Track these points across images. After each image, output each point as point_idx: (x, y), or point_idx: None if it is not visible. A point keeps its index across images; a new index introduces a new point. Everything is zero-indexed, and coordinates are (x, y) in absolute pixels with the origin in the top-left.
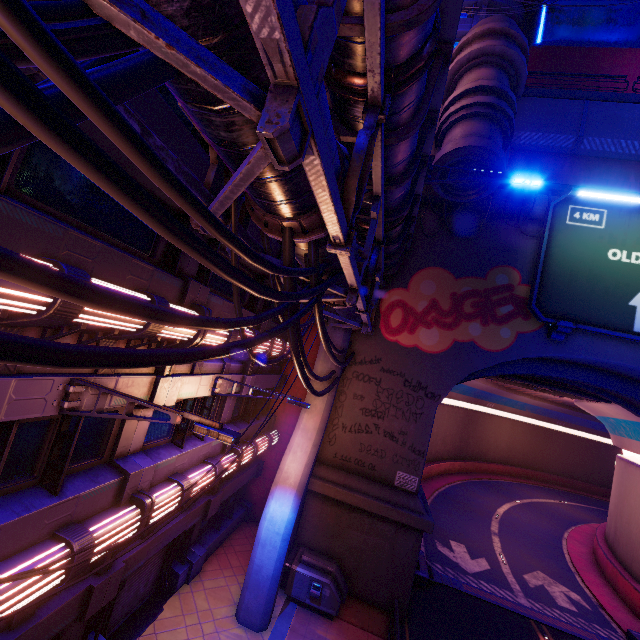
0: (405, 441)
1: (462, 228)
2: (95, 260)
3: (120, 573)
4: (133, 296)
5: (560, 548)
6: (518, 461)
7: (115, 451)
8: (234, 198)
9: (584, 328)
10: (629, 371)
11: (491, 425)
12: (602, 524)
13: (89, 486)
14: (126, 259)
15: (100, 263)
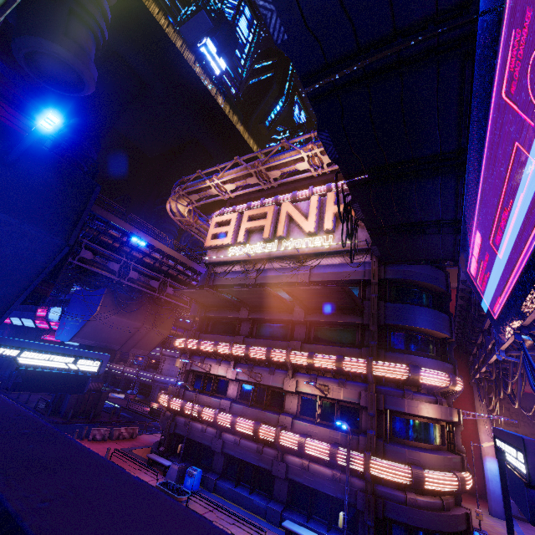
0: None
1: None
2: None
3: None
4: None
5: None
6: None
7: None
8: None
9: None
10: None
11: None
12: None
13: None
14: None
15: None
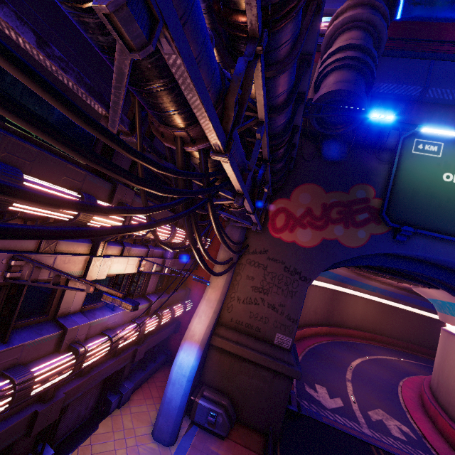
0: (283, 311)
1: (332, 154)
2: (33, 162)
3: (61, 401)
4: (64, 192)
5: (396, 393)
6: (369, 328)
7: (58, 311)
8: (120, 103)
9: (421, 232)
10: (454, 266)
11: (350, 302)
12: (428, 376)
13: (33, 337)
14: (61, 164)
15: (37, 165)
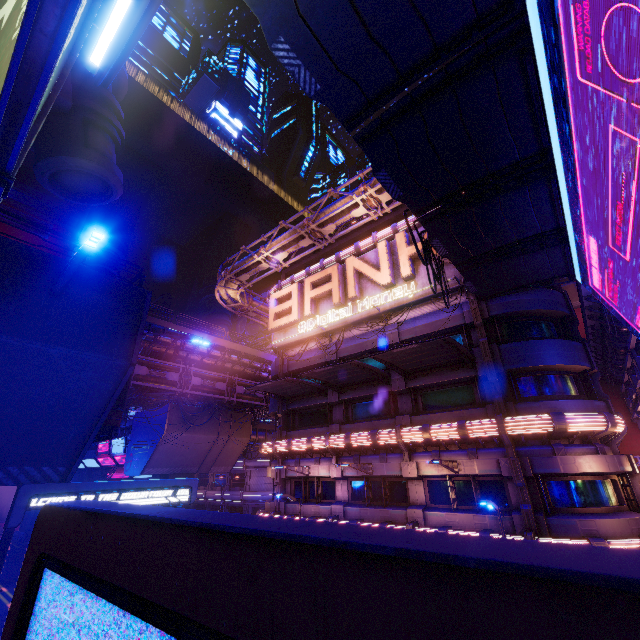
0: None
1: None
2: None
3: None
4: None
5: None
6: None
7: None
8: None
9: None
10: None
11: None
12: None
13: None
14: None
15: None
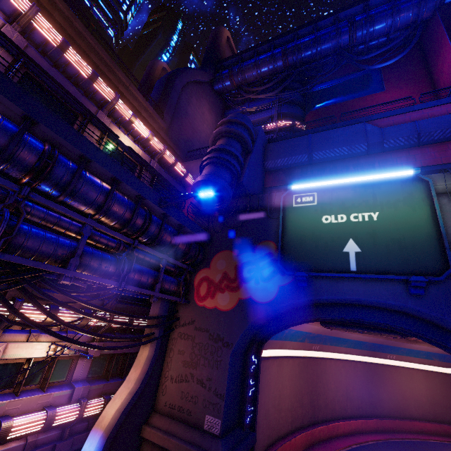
0: (211, 386)
1: (239, 223)
2: None
3: None
4: None
5: None
6: (448, 417)
7: None
8: None
9: (314, 274)
10: (376, 304)
11: (401, 377)
12: None
13: None
14: None
15: None
